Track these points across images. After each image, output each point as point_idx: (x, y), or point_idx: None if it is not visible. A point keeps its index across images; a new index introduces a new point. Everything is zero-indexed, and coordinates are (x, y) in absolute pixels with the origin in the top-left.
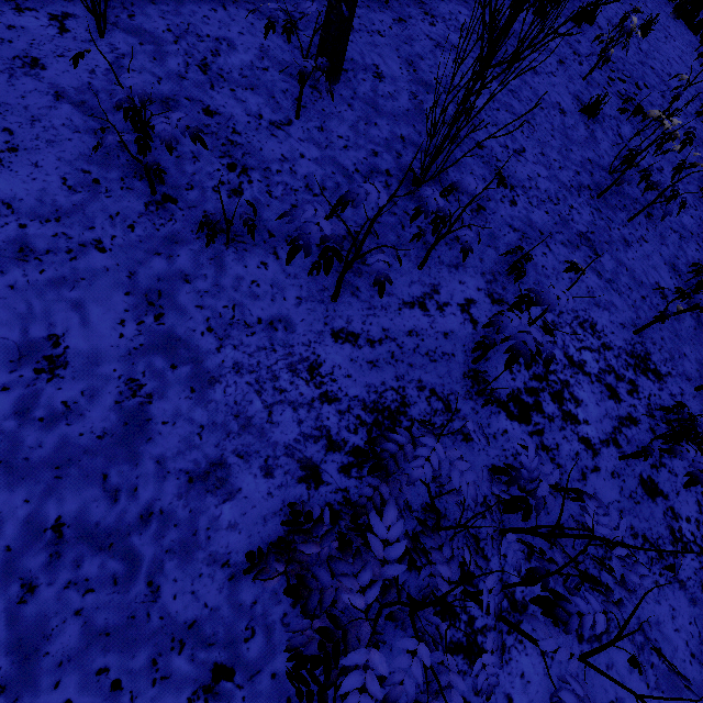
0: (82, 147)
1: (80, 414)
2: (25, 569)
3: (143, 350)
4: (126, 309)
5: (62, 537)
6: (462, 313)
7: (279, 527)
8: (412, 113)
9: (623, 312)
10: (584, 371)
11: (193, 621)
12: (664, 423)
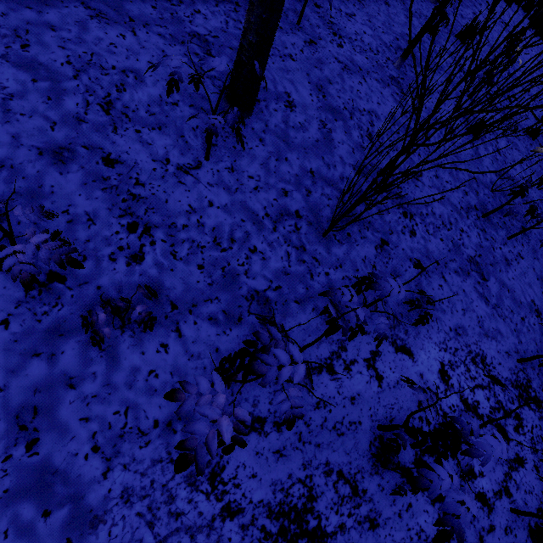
0: None
1: None
2: None
3: (7, 499)
4: None
5: None
6: (368, 369)
7: None
8: (321, 144)
9: (507, 339)
10: (478, 414)
11: None
12: None
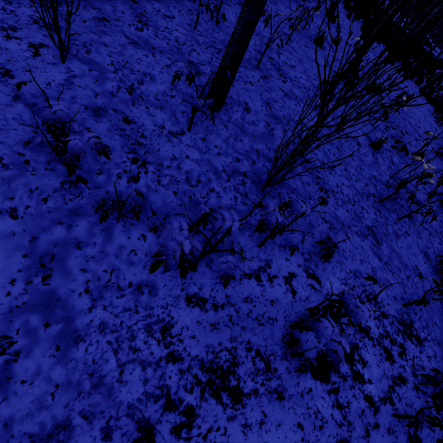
0: (24, 136)
1: None
2: None
3: (23, 308)
4: (20, 269)
5: None
6: (286, 284)
7: None
8: (265, 135)
9: (395, 288)
10: (369, 336)
11: None
12: (424, 384)
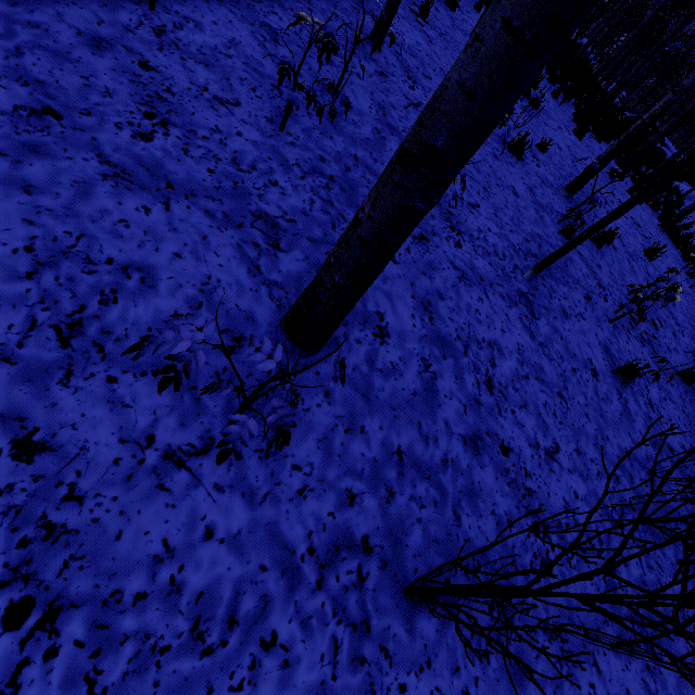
0: None
1: None
2: None
3: None
4: None
5: None
6: None
7: None
8: (420, 399)
9: None
10: None
11: None
12: None
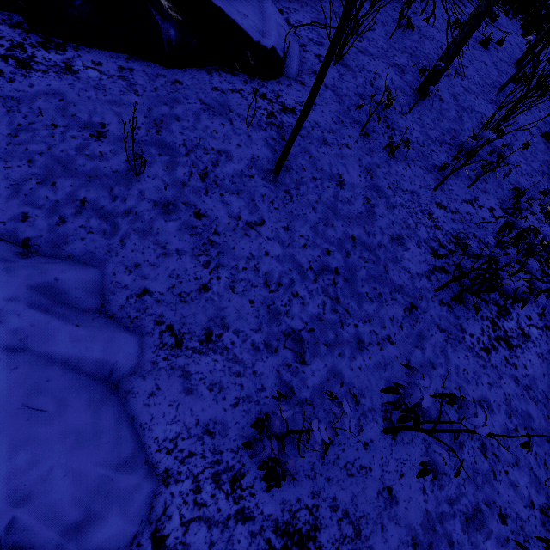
0: (336, 108)
1: (352, 203)
2: (346, 247)
3: (368, 188)
4: (360, 171)
5: (354, 242)
6: (490, 212)
7: (425, 267)
8: (457, 120)
9: None
10: None
11: (401, 286)
12: None
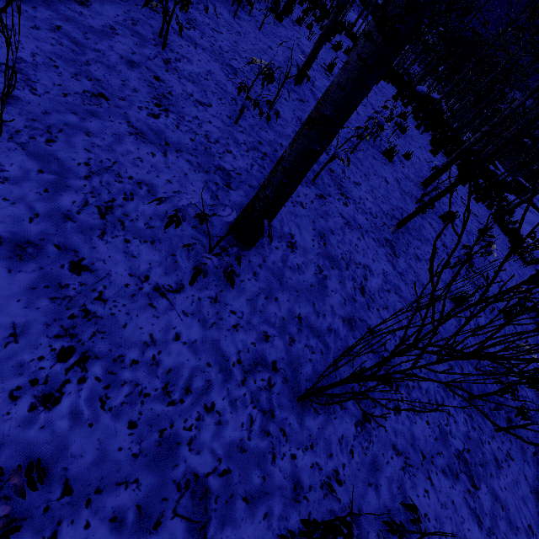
0: None
1: None
2: None
3: None
4: None
5: None
6: None
7: None
8: (315, 289)
9: None
10: None
11: None
12: None
